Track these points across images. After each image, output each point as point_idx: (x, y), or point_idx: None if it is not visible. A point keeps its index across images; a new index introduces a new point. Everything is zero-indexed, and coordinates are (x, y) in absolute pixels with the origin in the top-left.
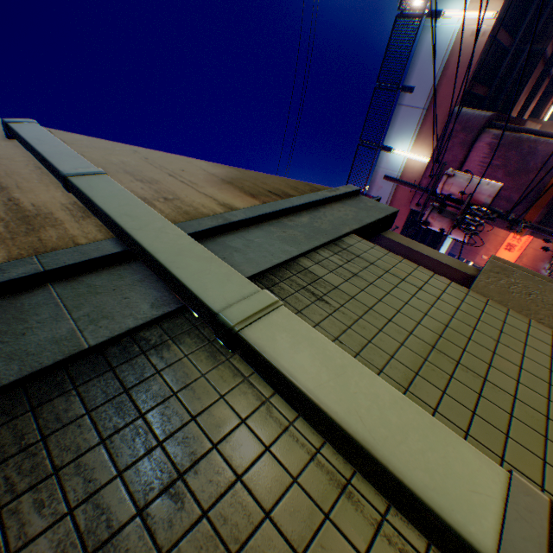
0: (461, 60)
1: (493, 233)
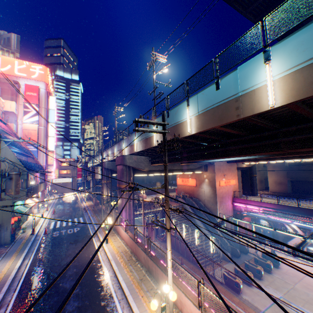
0: (133, 149)
1: (184, 174)
